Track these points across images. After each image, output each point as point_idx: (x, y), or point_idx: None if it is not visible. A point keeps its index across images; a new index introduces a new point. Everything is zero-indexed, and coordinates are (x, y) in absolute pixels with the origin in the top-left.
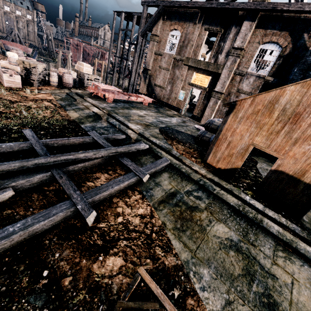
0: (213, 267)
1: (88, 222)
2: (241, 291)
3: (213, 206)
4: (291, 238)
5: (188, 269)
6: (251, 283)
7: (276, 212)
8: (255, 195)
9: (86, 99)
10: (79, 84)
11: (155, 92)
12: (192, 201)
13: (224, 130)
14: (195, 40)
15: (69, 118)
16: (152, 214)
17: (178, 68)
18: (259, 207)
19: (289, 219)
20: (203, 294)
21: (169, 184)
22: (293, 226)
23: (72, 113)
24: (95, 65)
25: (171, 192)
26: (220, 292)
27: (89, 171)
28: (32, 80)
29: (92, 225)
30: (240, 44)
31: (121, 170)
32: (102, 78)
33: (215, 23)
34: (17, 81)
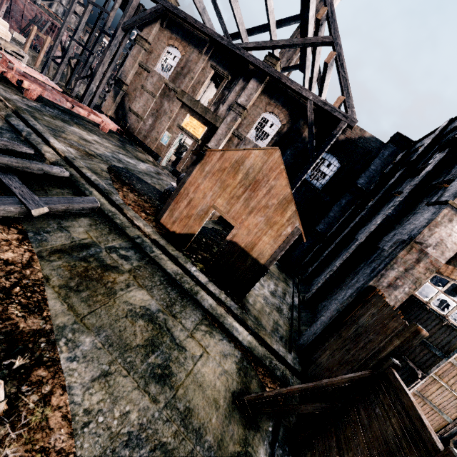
0: (103, 336)
1: None
2: (132, 362)
3: (142, 270)
4: (221, 313)
5: (59, 336)
6: (150, 354)
7: (221, 289)
8: (206, 269)
9: None
10: None
11: (128, 119)
12: (112, 259)
13: (188, 183)
14: (197, 73)
15: None
16: (31, 263)
17: (168, 100)
18: (203, 280)
19: (231, 298)
20: (69, 365)
21: (86, 233)
22: (231, 303)
23: None
24: (31, 36)
25: (83, 243)
26: (98, 363)
27: None
28: None
29: None
30: (244, 102)
31: None
32: (41, 66)
33: (224, 65)
34: None
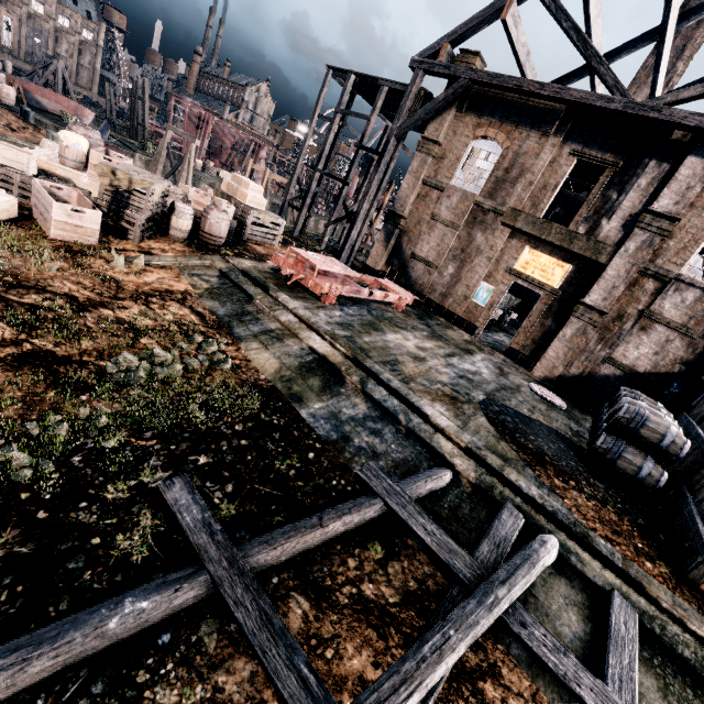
0: None
1: None
2: None
3: None
4: None
5: None
6: None
7: None
8: None
9: (278, 297)
10: None
11: (410, 272)
12: None
13: None
14: (539, 173)
15: (257, 375)
16: None
17: (482, 229)
18: None
19: None
20: None
21: None
22: None
23: (256, 353)
24: (246, 174)
25: None
26: None
27: None
28: (120, 217)
29: None
30: (670, 206)
31: (510, 666)
32: None
33: (601, 144)
34: (89, 227)
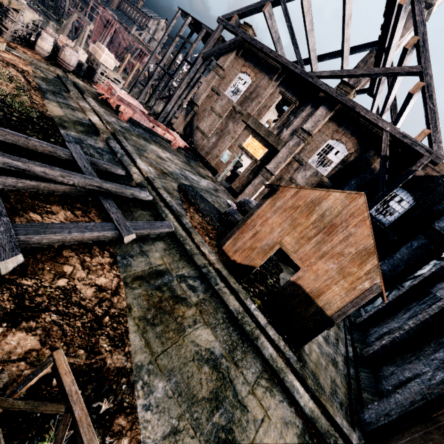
0: (173, 382)
1: (2, 268)
2: (198, 419)
3: (207, 304)
4: (282, 367)
5: (137, 377)
6: (215, 411)
7: (278, 333)
8: (263, 306)
9: (87, 98)
10: (86, 73)
11: (194, 136)
12: (182, 290)
13: (256, 215)
14: (264, 98)
15: (45, 111)
16: (118, 290)
17: (233, 121)
18: (262, 321)
19: (289, 345)
20: (144, 415)
21: (161, 258)
22: (290, 353)
23: (53, 106)
24: (125, 62)
25: (159, 270)
26: (169, 416)
27: (43, 198)
28: (4, 28)
29: (8, 276)
30: (310, 128)
31: (97, 215)
32: (128, 85)
33: (293, 91)
34: None
